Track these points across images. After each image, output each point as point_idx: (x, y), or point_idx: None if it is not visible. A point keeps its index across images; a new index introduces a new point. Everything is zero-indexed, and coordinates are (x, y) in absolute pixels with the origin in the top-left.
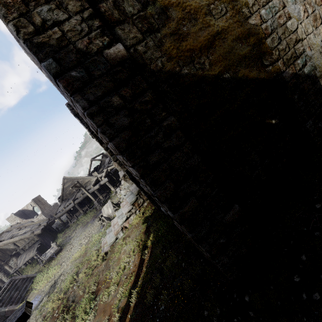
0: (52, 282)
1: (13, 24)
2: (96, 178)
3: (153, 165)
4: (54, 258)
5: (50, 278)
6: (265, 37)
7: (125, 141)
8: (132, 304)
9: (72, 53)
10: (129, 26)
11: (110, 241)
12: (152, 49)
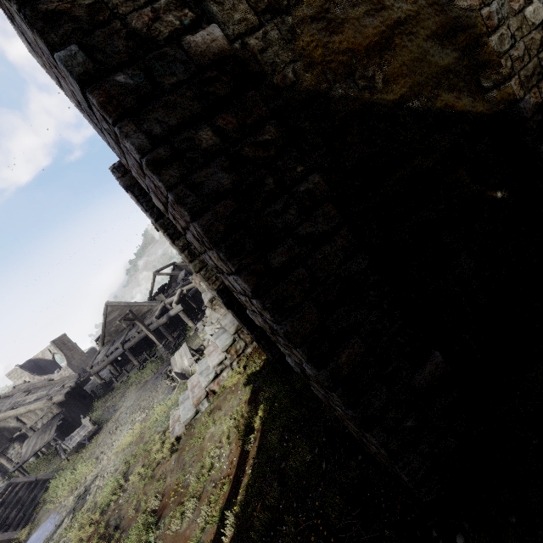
0: (80, 490)
1: None
2: (162, 306)
3: (278, 270)
4: (85, 446)
5: (77, 482)
6: (487, 34)
7: (222, 220)
8: (226, 538)
9: (119, 36)
10: None
11: (186, 416)
12: (276, 44)
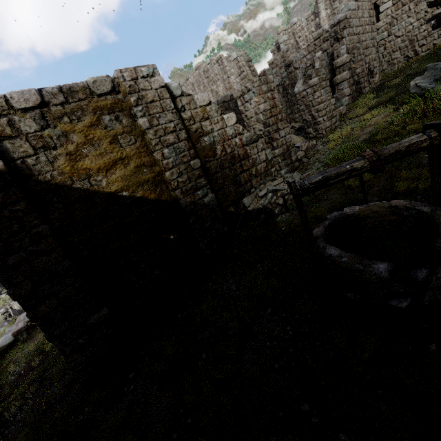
0: None
1: None
2: None
3: (11, 265)
4: None
5: None
6: (165, 171)
7: None
8: None
9: None
10: (21, 142)
11: (4, 344)
12: (43, 163)
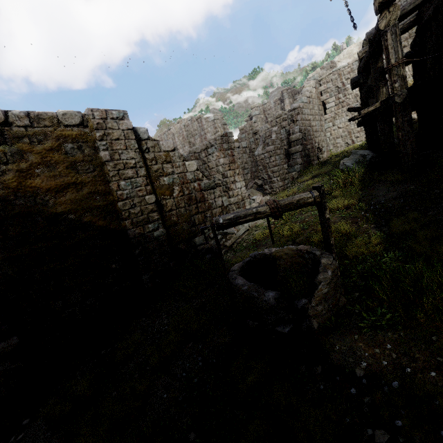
0: None
1: None
2: None
3: None
4: None
5: None
6: (118, 200)
7: None
8: None
9: None
10: None
11: None
12: None
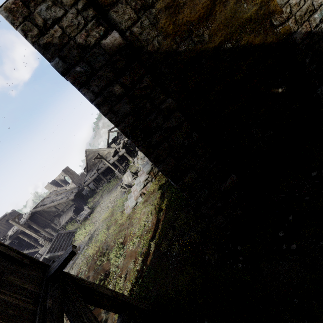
0: (89, 235)
1: (21, 30)
2: (114, 150)
3: (155, 145)
4: (88, 218)
5: (87, 233)
6: None
7: (129, 126)
8: (151, 251)
9: (74, 49)
10: (122, 7)
11: (132, 204)
12: (147, 28)
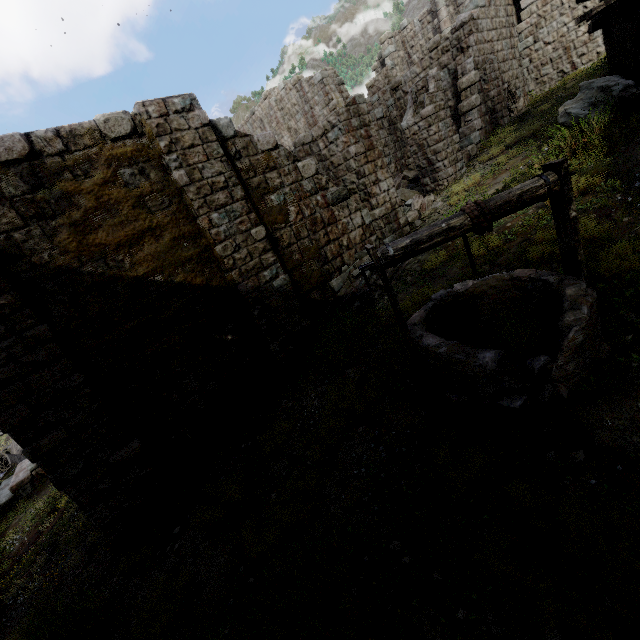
0: None
1: None
2: None
3: None
4: None
5: None
6: (214, 244)
7: None
8: None
9: None
10: (3, 209)
11: None
12: (37, 238)
